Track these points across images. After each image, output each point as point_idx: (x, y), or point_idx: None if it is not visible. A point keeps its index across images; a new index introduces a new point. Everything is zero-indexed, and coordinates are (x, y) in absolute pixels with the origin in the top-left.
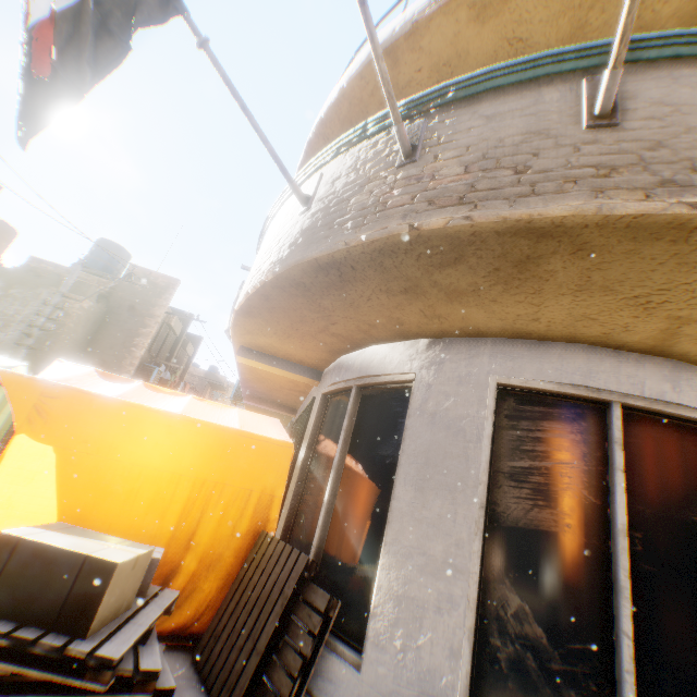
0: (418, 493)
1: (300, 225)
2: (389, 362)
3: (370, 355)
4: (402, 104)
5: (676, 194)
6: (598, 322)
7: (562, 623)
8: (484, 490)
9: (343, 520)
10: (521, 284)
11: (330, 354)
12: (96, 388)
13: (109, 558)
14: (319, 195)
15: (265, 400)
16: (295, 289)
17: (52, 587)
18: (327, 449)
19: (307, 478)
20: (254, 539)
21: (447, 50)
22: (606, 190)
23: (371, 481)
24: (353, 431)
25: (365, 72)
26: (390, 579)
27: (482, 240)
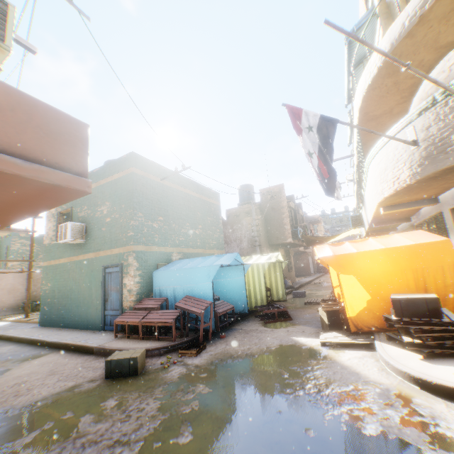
0: None
1: (417, 155)
2: None
3: None
4: None
5: None
6: None
7: None
8: None
9: None
10: None
11: (444, 189)
12: (340, 251)
13: (431, 297)
14: (420, 138)
15: (385, 221)
16: (427, 179)
17: (419, 308)
18: None
19: None
20: None
21: (446, 9)
22: None
23: None
24: None
25: (392, 53)
26: None
27: None
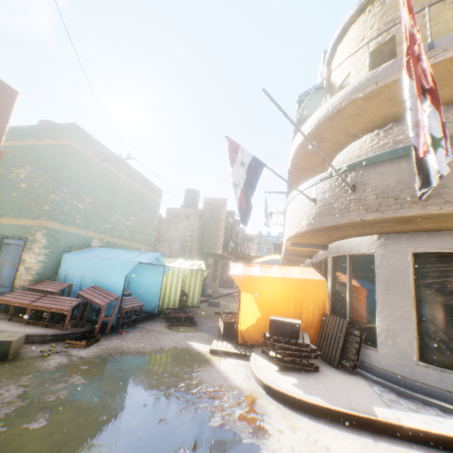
0: (386, 296)
1: (314, 210)
2: (361, 245)
3: (351, 242)
4: (344, 166)
5: (449, 206)
6: (449, 227)
7: (452, 333)
8: (412, 292)
9: (357, 307)
10: (408, 224)
11: (331, 241)
12: (249, 272)
13: (296, 322)
14: (319, 198)
15: (295, 254)
16: (317, 231)
17: (286, 330)
18: (341, 280)
19: (335, 292)
20: (321, 316)
21: (355, 111)
22: (425, 206)
23: (365, 292)
24: (352, 273)
25: (318, 126)
26: (381, 324)
27: (387, 219)
